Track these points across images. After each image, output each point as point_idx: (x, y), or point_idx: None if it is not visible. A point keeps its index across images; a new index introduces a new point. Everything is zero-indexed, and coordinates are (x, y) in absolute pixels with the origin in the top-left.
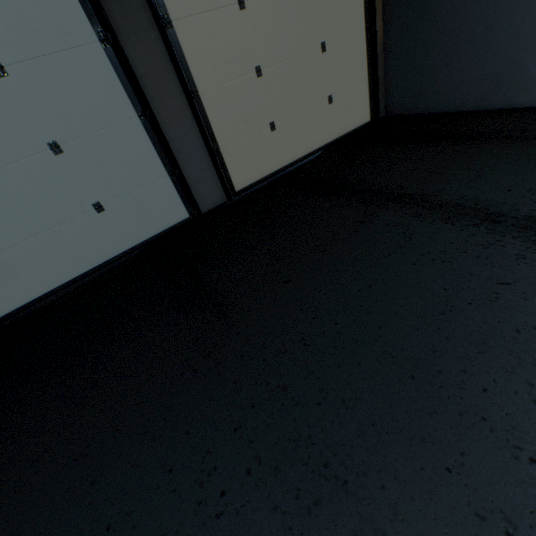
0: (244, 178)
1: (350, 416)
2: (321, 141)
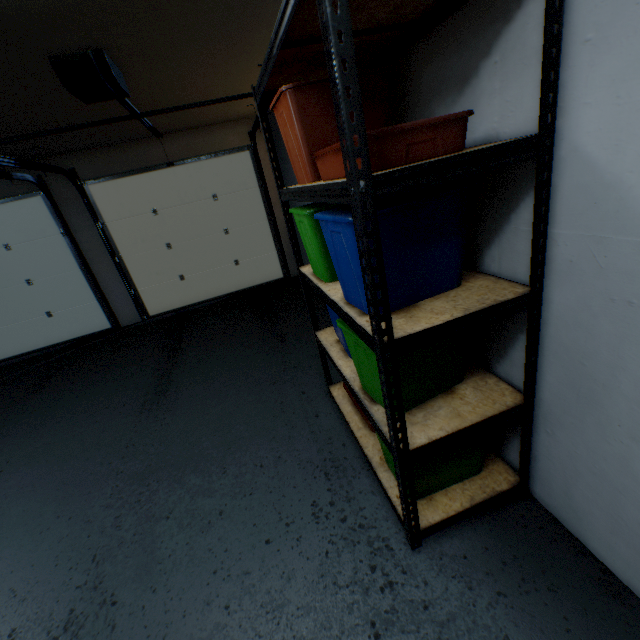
0: (157, 308)
1: (1, 439)
2: (230, 288)
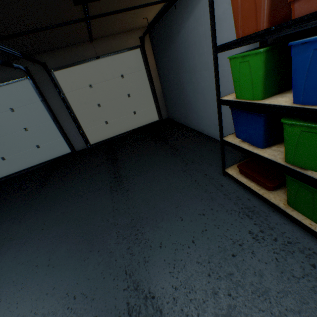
0: (94, 140)
1: (34, 212)
2: (131, 127)
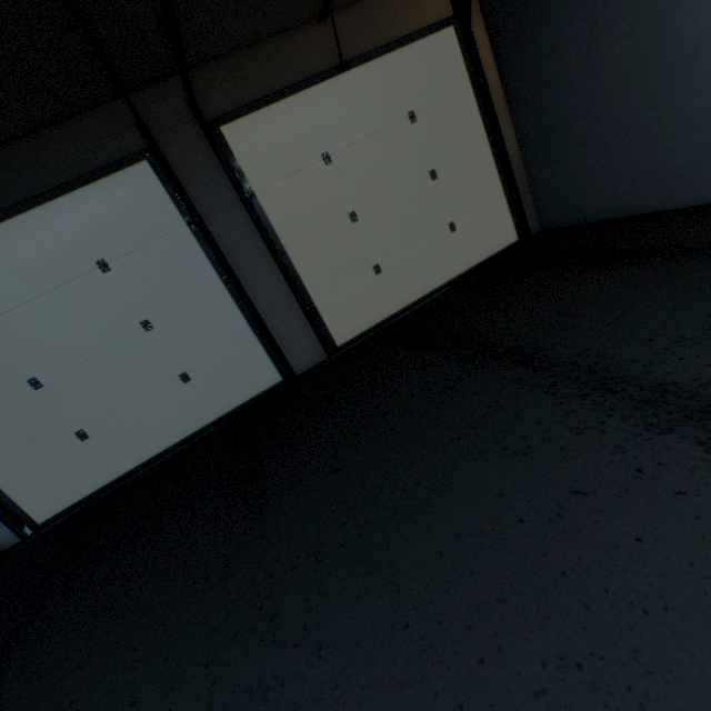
0: (346, 331)
1: (318, 670)
2: (446, 274)
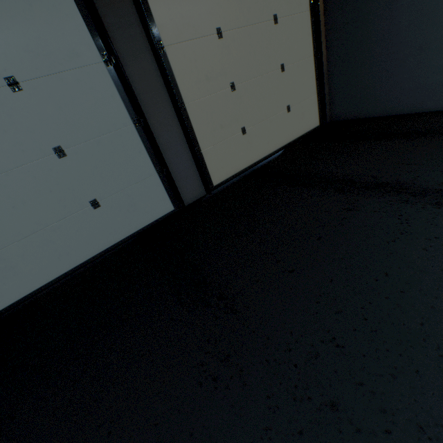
0: (220, 174)
1: None
2: (282, 142)
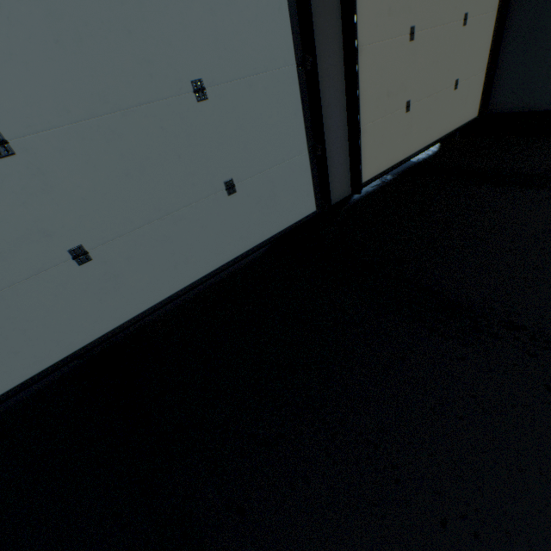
0: (371, 167)
1: None
2: (439, 132)
